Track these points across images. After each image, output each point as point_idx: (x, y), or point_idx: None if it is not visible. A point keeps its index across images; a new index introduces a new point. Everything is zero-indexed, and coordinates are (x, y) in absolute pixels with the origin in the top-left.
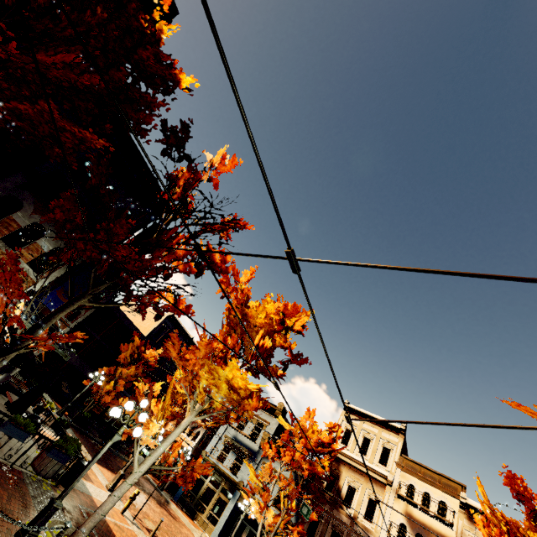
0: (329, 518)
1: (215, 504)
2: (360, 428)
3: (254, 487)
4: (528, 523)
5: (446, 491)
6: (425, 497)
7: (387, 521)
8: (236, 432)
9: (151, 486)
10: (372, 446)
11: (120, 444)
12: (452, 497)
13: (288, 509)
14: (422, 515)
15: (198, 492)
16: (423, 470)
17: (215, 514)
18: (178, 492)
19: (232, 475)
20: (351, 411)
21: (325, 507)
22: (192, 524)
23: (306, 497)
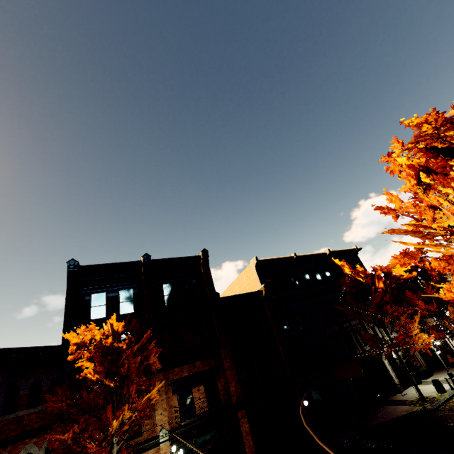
0: None
1: None
2: None
3: None
4: None
5: None
6: None
7: None
8: None
9: None
10: None
11: None
12: None
13: None
14: None
15: None
16: None
17: None
18: None
19: None
20: None
21: None
22: None
23: None
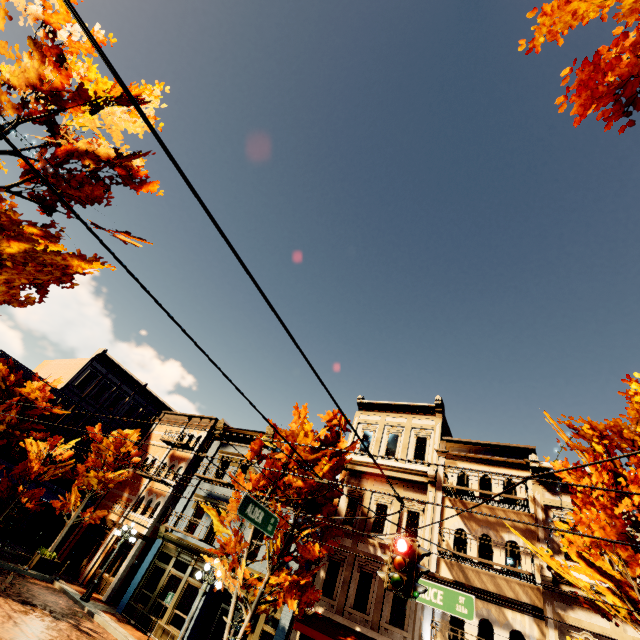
0: (353, 557)
1: (181, 597)
2: (382, 424)
3: (225, 544)
4: (635, 411)
5: (511, 464)
6: (485, 483)
7: (436, 533)
8: (211, 486)
9: (64, 598)
10: (401, 442)
11: (4, 547)
12: (520, 470)
13: (273, 554)
14: (484, 508)
15: (156, 589)
16: (474, 448)
17: (181, 613)
18: (123, 599)
19: (207, 546)
20: (368, 408)
21: (345, 544)
22: (137, 638)
23: (308, 531)
